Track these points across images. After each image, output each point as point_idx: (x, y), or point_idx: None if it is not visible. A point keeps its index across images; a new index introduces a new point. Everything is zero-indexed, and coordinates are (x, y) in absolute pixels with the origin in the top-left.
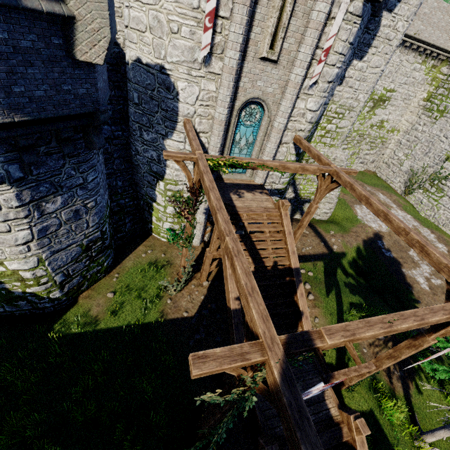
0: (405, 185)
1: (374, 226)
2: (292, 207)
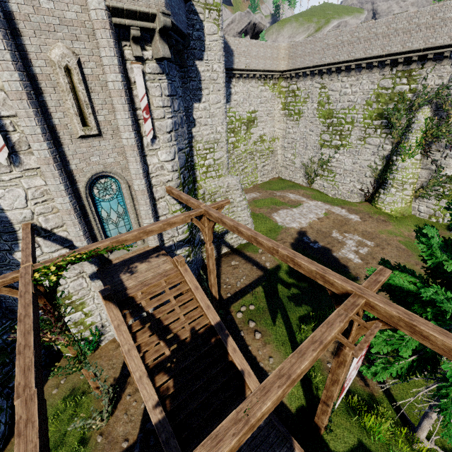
0: (306, 178)
1: (295, 226)
2: (215, 245)
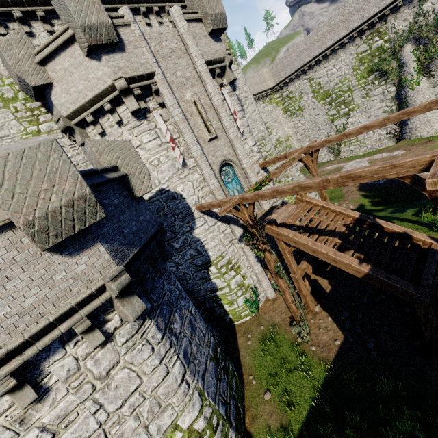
0: (331, 153)
1: None
2: None
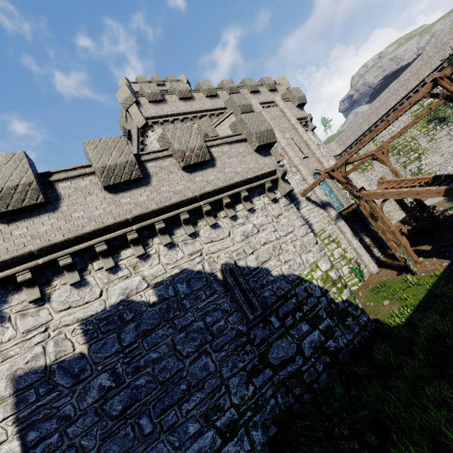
0: None
1: (437, 200)
2: None
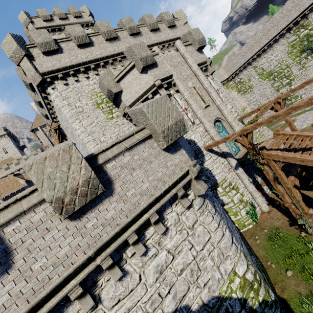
0: None
1: (306, 126)
2: None
